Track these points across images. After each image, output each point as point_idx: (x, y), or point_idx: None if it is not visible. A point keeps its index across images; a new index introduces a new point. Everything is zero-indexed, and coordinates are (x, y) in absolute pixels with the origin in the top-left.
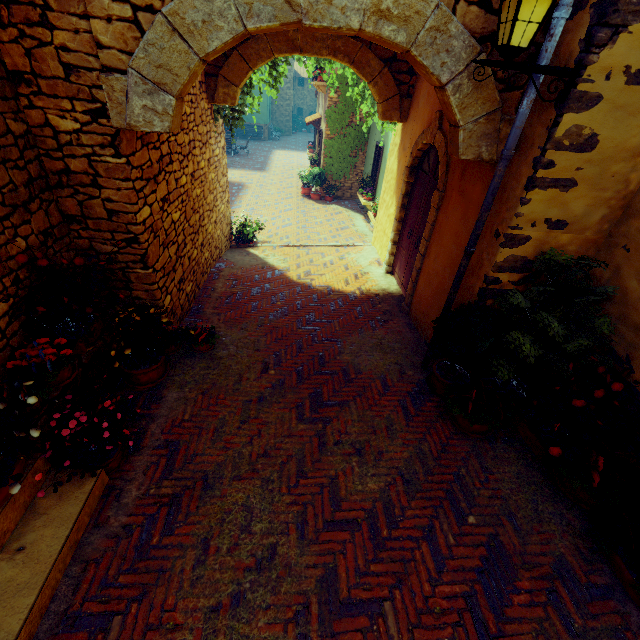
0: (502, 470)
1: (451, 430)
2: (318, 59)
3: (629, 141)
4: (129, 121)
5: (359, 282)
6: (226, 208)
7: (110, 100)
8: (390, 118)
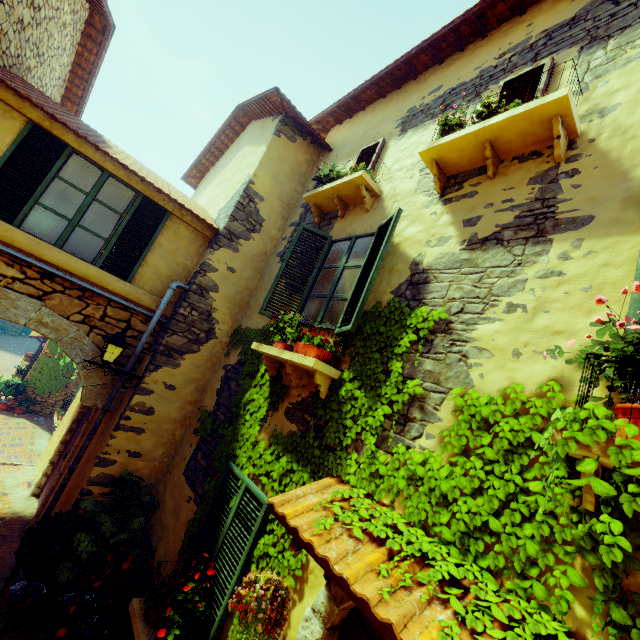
0: None
1: None
2: None
3: (172, 414)
4: None
5: None
6: None
7: None
8: None
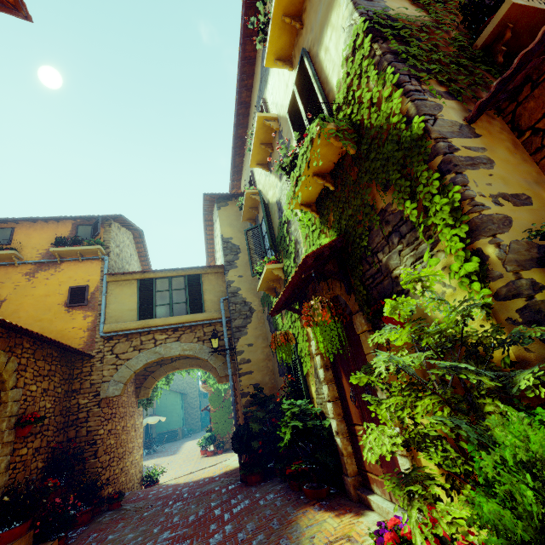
0: (262, 487)
1: (244, 487)
2: (187, 370)
3: (260, 357)
4: (107, 394)
5: (222, 470)
6: (140, 459)
7: (102, 390)
8: (222, 382)
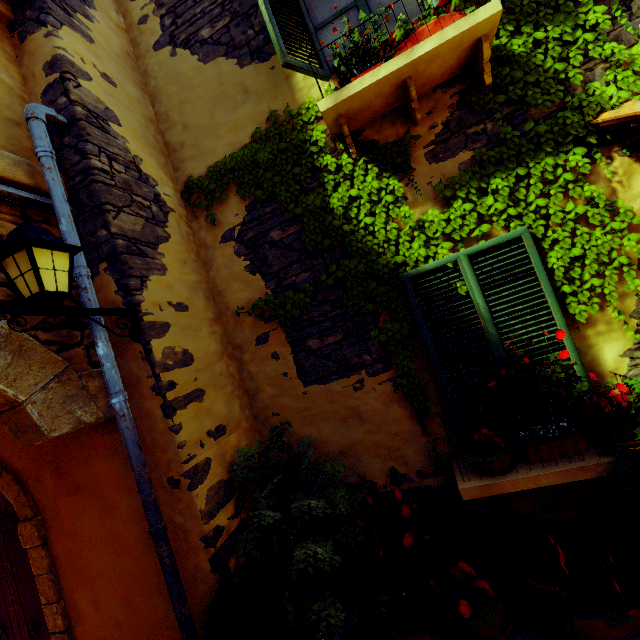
0: None
1: None
2: None
3: (210, 348)
4: None
5: None
6: None
7: None
8: None
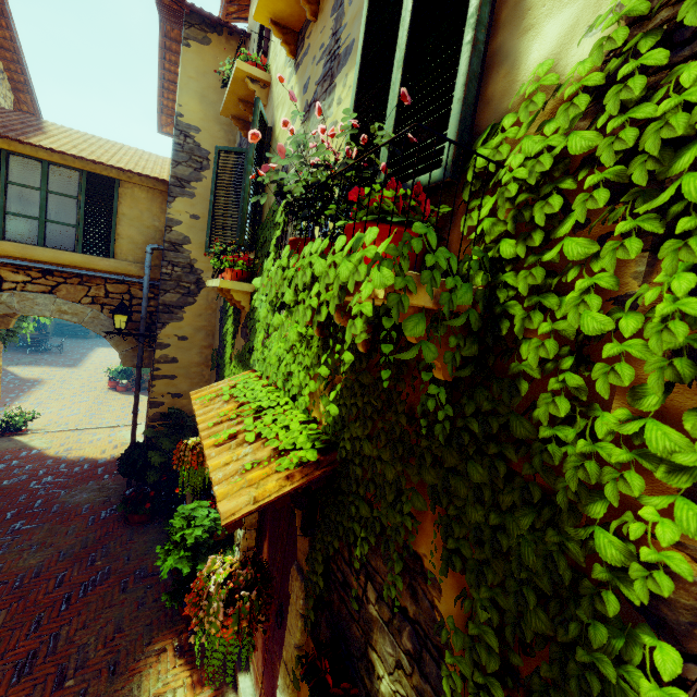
0: (142, 538)
1: (121, 525)
2: None
3: (194, 359)
4: None
5: (116, 450)
6: None
7: None
8: None
